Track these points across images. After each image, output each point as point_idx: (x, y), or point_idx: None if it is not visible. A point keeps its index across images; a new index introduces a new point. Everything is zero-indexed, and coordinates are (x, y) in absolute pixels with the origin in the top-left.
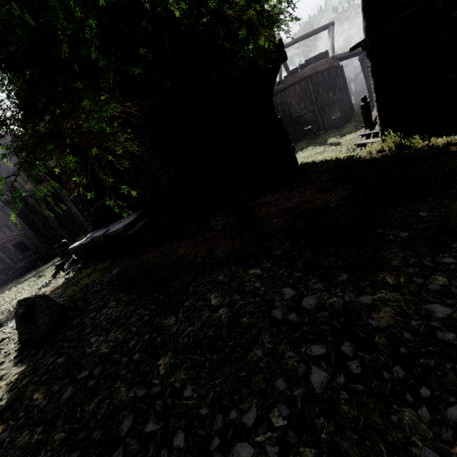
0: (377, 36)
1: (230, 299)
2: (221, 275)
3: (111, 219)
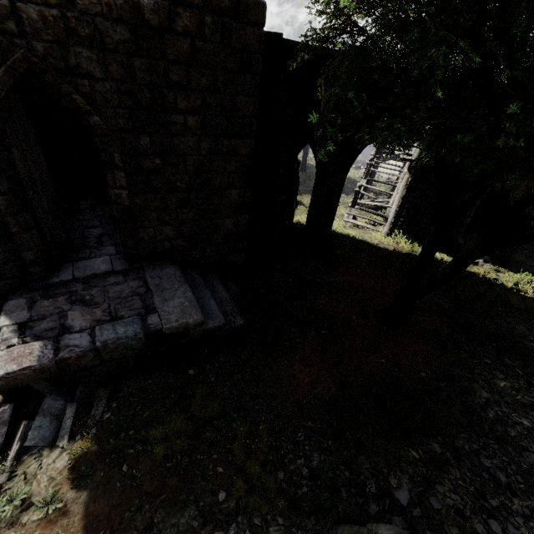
0: (423, 164)
1: (532, 417)
2: (482, 392)
3: (51, 274)
